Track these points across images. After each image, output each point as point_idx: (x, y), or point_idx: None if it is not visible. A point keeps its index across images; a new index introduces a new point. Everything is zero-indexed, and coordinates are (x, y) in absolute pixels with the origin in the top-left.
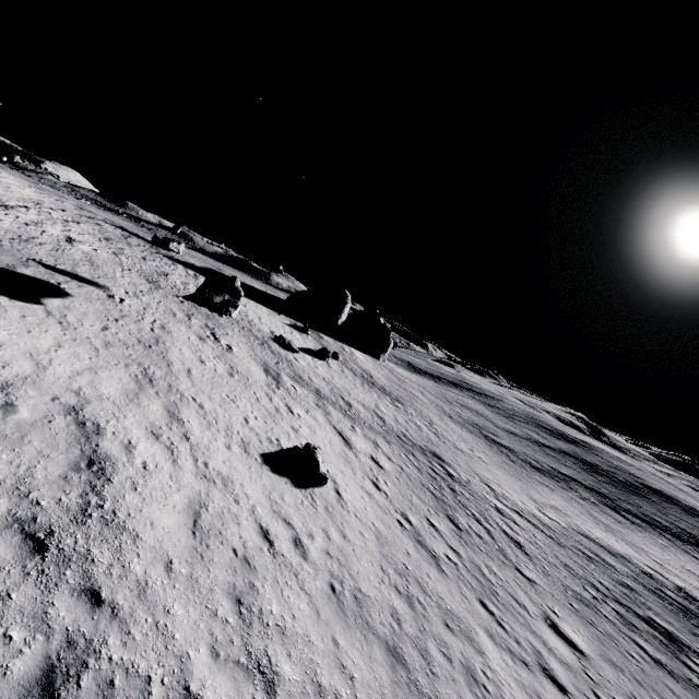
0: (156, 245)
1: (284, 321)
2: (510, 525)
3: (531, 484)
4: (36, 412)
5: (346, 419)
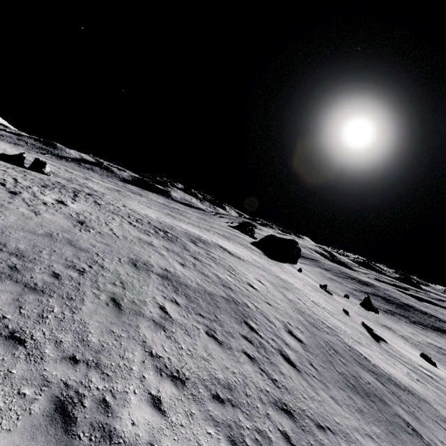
0: (251, 247)
1: (295, 269)
2: (429, 351)
3: (397, 323)
4: (442, 376)
5: (381, 327)
